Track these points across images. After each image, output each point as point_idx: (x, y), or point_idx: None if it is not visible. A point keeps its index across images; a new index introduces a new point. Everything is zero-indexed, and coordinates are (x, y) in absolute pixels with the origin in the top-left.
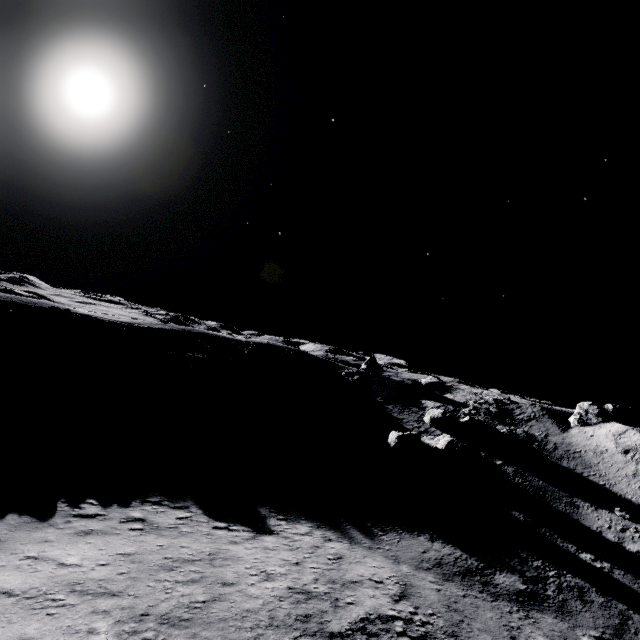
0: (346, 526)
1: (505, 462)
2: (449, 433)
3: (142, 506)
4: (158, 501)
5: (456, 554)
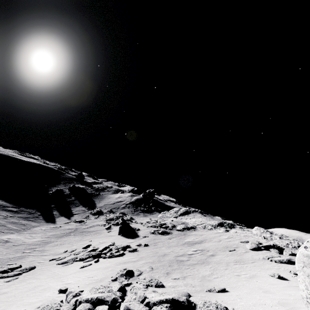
0: None
1: (75, 198)
2: (70, 191)
3: None
4: None
5: (6, 204)
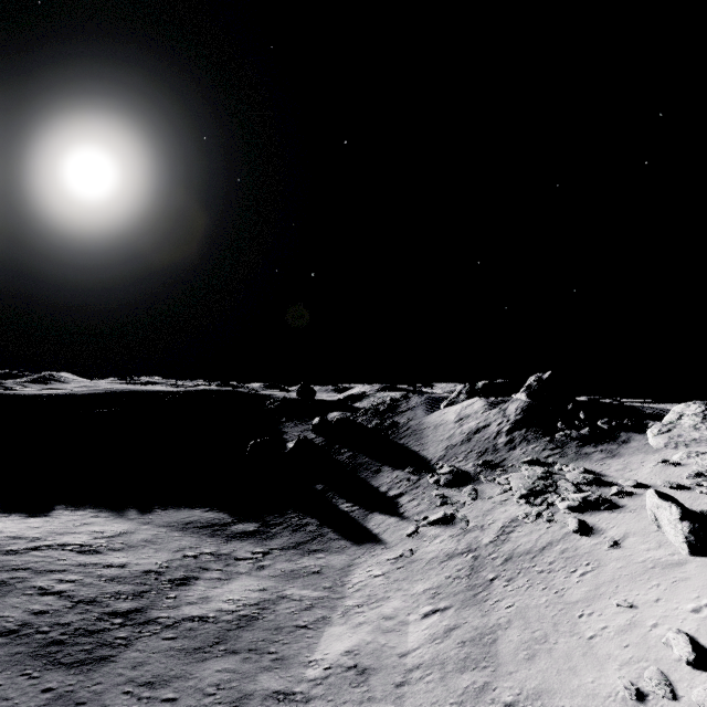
0: (130, 510)
1: (350, 449)
2: (322, 435)
3: None
4: None
5: (219, 517)
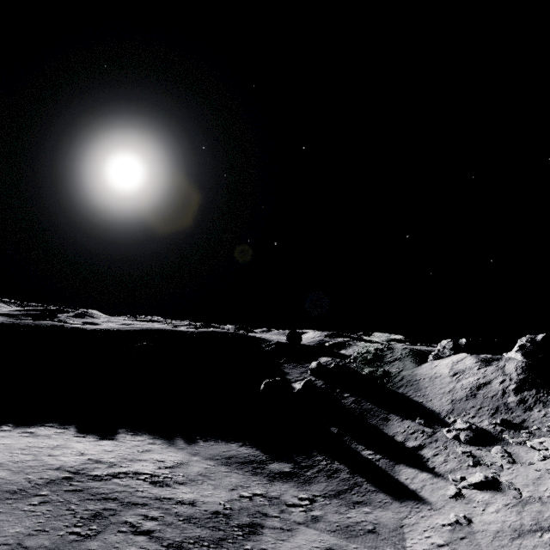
0: (177, 438)
1: (352, 394)
2: (321, 378)
3: (39, 427)
4: (52, 425)
5: (253, 453)
